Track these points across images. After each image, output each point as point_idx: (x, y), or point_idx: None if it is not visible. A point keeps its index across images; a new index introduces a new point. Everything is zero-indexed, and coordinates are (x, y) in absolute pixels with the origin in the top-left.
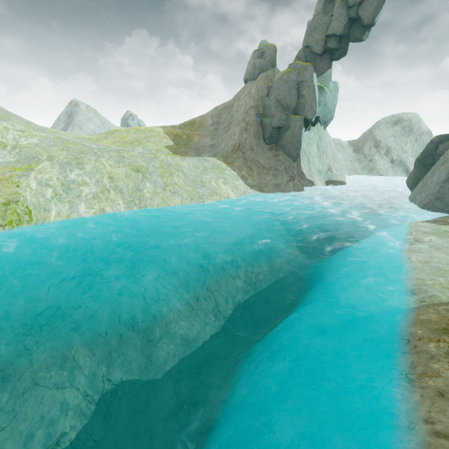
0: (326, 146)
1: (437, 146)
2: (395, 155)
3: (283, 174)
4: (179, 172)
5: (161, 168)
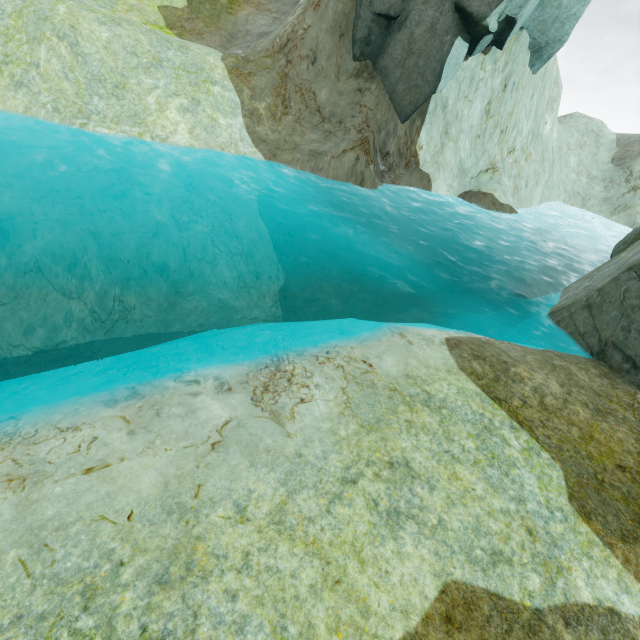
0: (515, 114)
1: None
2: None
3: (346, 136)
4: (64, 43)
5: (14, 16)
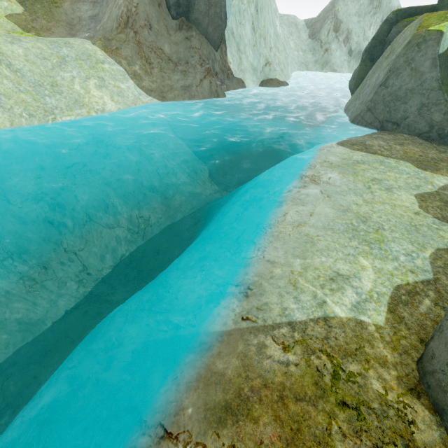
0: (266, 26)
1: (391, 28)
2: (354, 43)
3: (196, 70)
4: (2, 66)
5: None
